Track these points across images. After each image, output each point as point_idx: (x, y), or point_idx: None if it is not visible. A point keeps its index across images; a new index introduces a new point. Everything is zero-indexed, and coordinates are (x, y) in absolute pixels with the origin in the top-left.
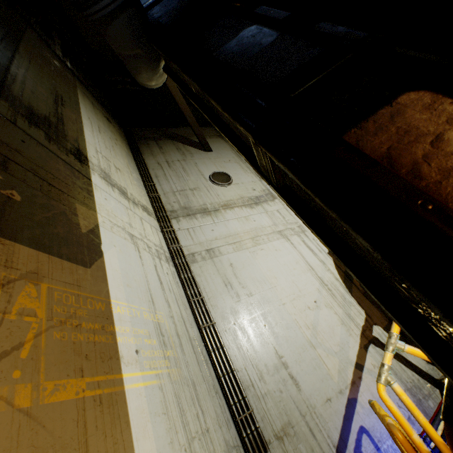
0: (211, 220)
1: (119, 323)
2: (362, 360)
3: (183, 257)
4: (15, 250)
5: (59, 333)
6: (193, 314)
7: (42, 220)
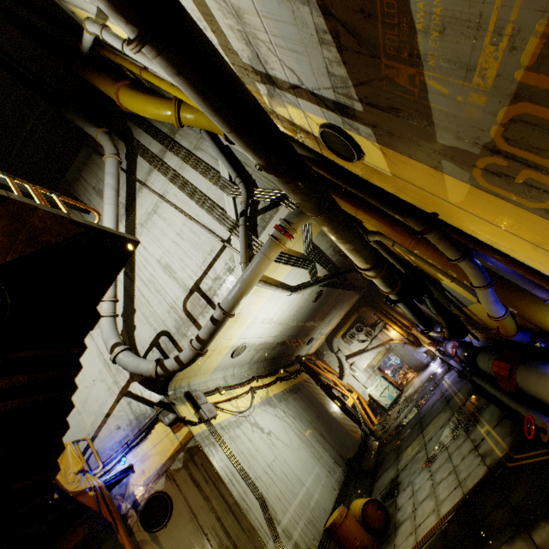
0: None
1: None
2: (112, 410)
3: None
4: None
5: None
6: None
7: None
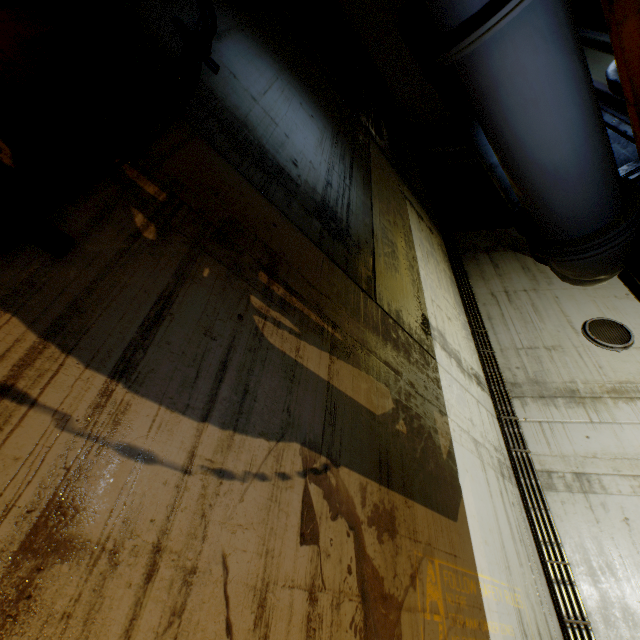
0: (584, 416)
1: (488, 614)
2: None
3: (532, 475)
4: (415, 512)
5: (454, 637)
6: (548, 585)
7: (420, 455)
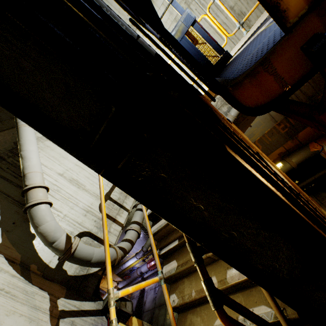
0: None
1: None
2: None
3: None
4: None
5: None
6: None
7: None
